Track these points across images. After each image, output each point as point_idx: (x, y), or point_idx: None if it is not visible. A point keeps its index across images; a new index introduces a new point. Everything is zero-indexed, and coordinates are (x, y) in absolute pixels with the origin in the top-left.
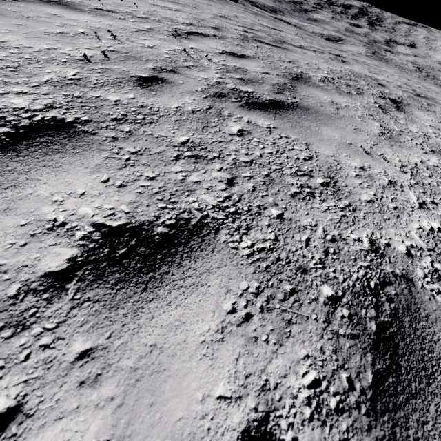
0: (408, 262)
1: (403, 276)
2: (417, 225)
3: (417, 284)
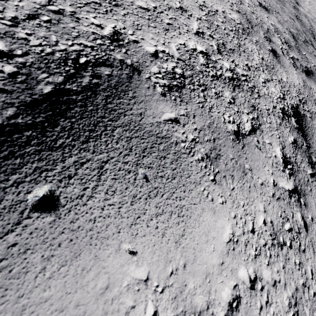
0: (148, 59)
1: (132, 66)
2: (182, 42)
3: (144, 76)
